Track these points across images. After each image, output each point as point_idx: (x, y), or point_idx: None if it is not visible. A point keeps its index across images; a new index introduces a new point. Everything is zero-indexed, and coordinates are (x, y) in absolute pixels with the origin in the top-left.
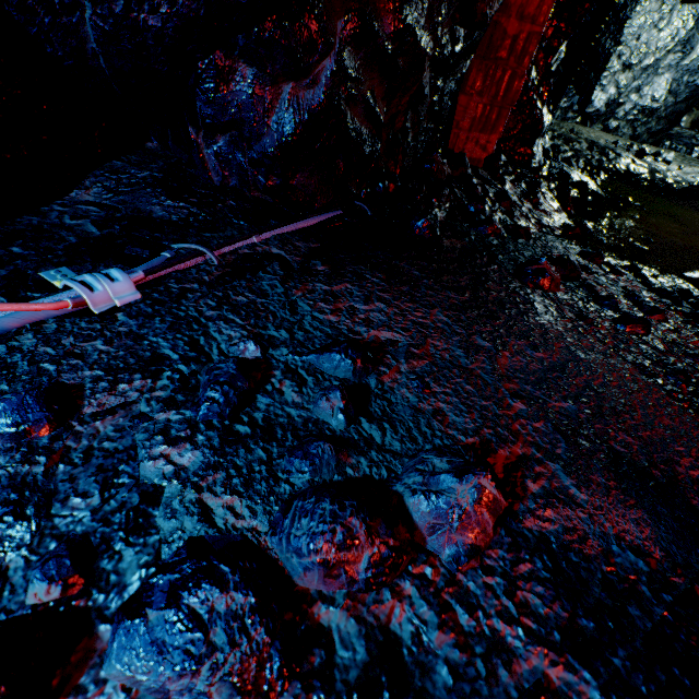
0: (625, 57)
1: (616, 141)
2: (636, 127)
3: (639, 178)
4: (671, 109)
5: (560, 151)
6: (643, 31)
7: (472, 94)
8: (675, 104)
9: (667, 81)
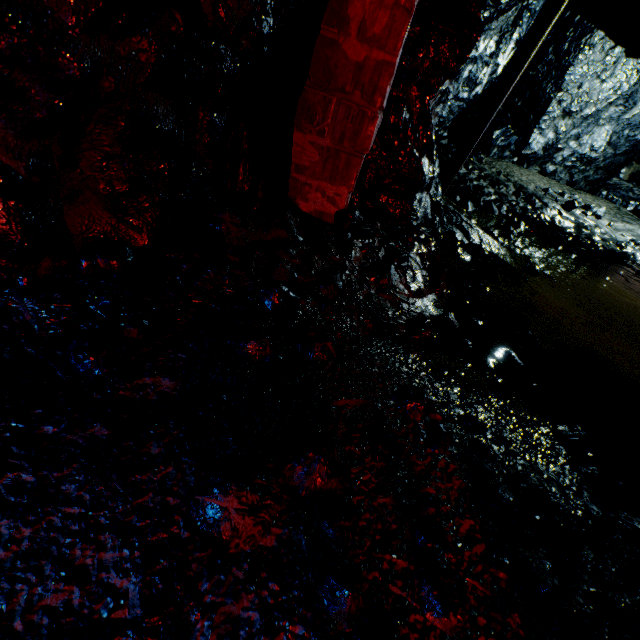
0: (565, 103)
1: (546, 188)
2: (573, 173)
3: (563, 232)
4: (610, 160)
5: (484, 193)
6: (586, 79)
7: (311, 132)
8: (614, 156)
9: (608, 132)
